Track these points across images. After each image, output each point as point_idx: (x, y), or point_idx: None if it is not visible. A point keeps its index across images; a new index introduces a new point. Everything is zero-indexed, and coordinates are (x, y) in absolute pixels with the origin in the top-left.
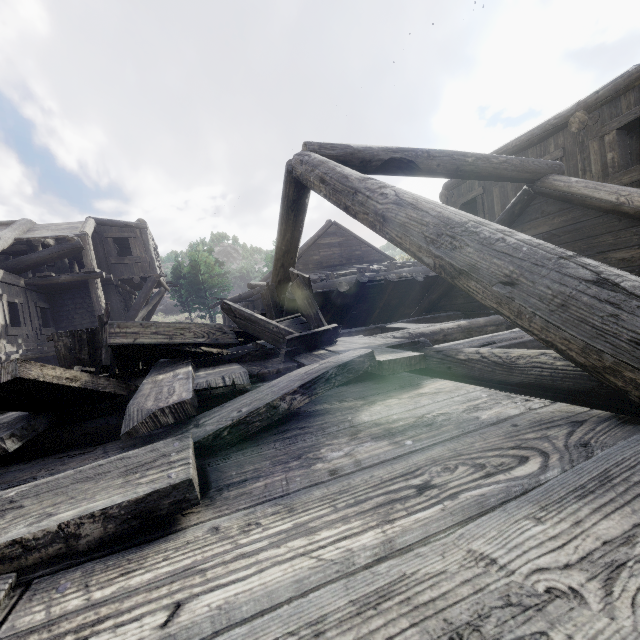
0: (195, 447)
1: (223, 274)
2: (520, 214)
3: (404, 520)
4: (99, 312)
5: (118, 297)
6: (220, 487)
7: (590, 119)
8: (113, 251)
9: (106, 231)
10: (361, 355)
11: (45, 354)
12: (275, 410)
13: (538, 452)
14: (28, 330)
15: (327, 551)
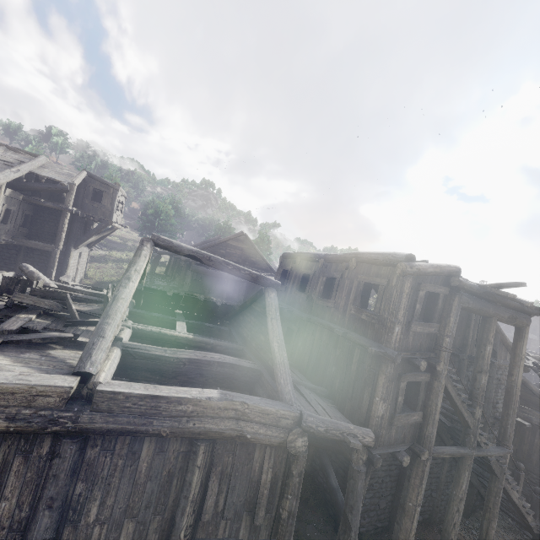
0: (6, 342)
1: (180, 223)
2: (259, 297)
3: (16, 364)
4: (60, 232)
5: (81, 223)
6: (1, 350)
7: (324, 265)
8: (90, 195)
9: (91, 182)
10: (67, 336)
11: (14, 243)
12: (31, 341)
13: (54, 367)
14: (11, 227)
15: (1, 362)
